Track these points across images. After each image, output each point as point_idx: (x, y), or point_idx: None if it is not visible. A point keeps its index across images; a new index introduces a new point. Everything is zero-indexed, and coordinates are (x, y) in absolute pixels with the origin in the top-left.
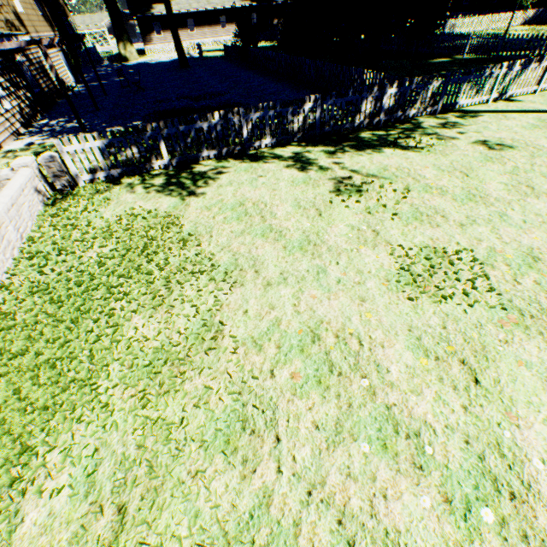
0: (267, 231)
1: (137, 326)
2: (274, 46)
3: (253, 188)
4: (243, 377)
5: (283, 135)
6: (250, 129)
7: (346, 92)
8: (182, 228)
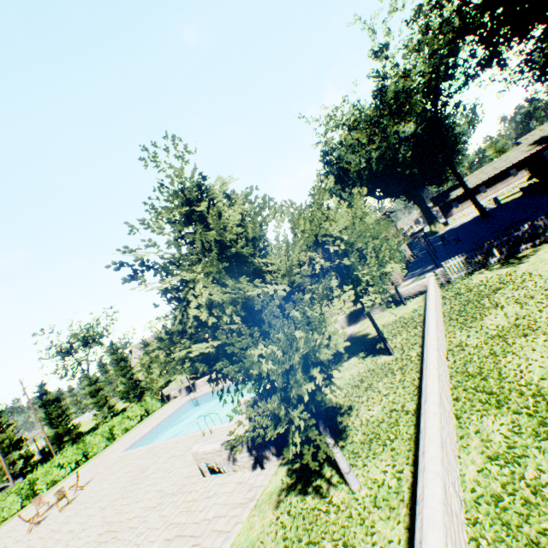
0: None
1: (506, 295)
2: None
3: None
4: None
5: None
6: None
7: None
8: (517, 273)
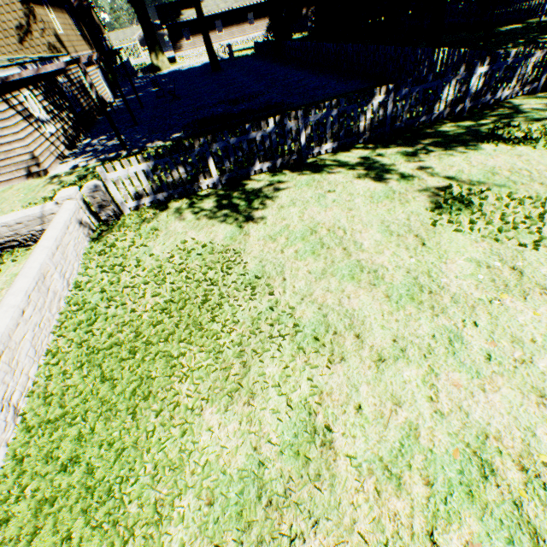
0: (356, 270)
1: (210, 426)
2: (305, 37)
3: (322, 208)
4: (385, 544)
5: (346, 137)
6: (309, 134)
7: (404, 78)
8: (246, 268)
